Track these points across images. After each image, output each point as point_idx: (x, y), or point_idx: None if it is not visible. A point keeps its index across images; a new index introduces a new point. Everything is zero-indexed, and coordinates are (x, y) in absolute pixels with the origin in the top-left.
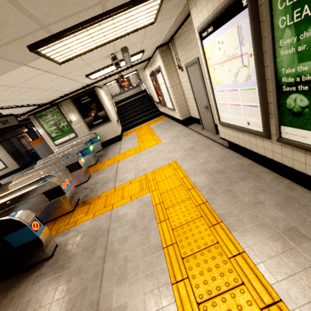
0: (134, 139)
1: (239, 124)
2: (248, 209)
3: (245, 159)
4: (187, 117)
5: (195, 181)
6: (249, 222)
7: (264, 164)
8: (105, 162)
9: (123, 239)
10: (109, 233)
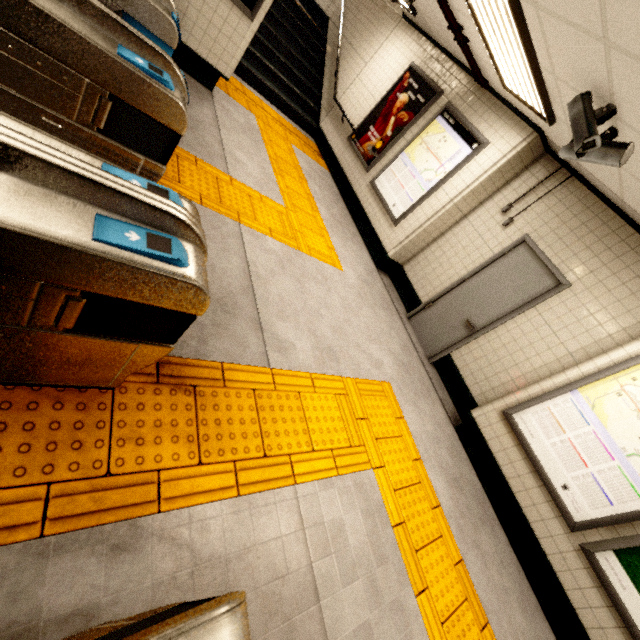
0: (261, 154)
1: (548, 467)
2: (502, 602)
3: (475, 475)
4: (397, 263)
5: (436, 487)
6: (508, 631)
7: (500, 510)
8: (181, 159)
9: (365, 638)
10: (321, 602)
